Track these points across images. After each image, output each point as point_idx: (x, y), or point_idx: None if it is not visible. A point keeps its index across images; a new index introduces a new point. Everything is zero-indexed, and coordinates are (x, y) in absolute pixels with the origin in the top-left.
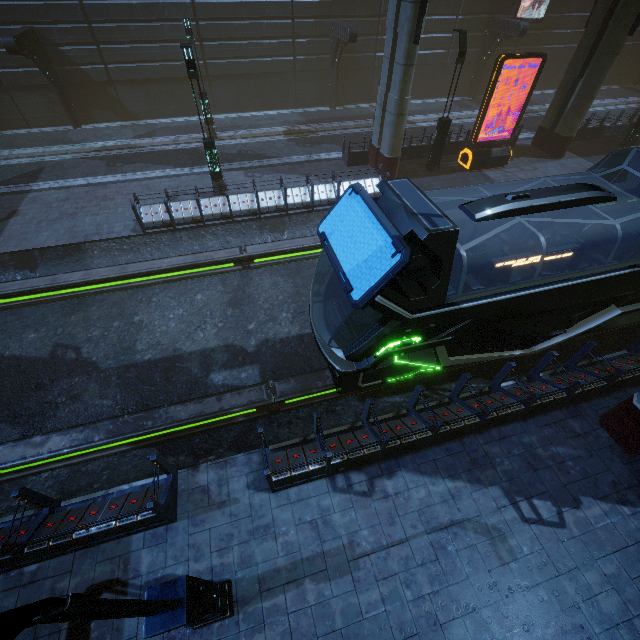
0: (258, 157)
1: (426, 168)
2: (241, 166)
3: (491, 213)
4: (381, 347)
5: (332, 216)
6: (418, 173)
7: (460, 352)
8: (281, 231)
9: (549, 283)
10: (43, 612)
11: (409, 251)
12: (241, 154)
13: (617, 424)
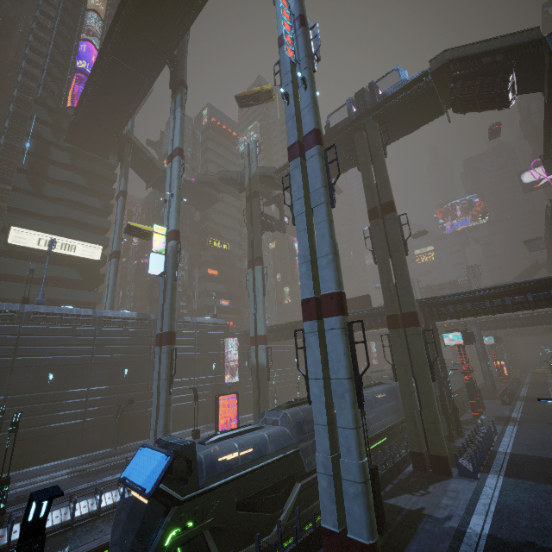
0: None
1: None
2: (20, 507)
3: (212, 440)
4: (168, 538)
5: (130, 465)
6: None
7: (228, 550)
8: (63, 548)
9: (250, 467)
10: (37, 536)
11: (173, 453)
12: (20, 498)
13: (327, 549)
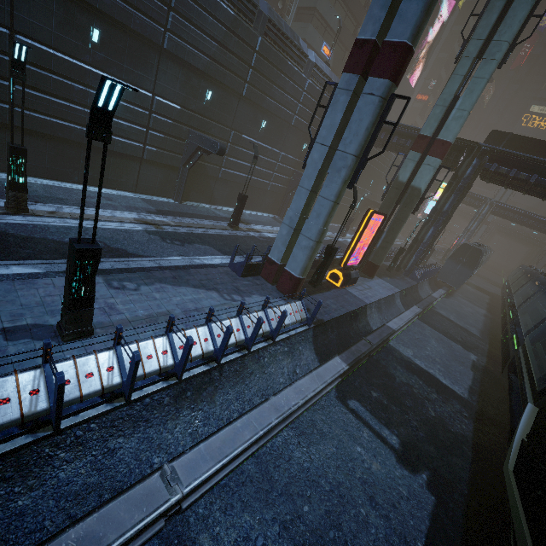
0: (116, 253)
1: (311, 284)
2: None
3: None
4: None
5: None
6: (307, 289)
7: None
8: (208, 395)
9: None
10: None
11: None
12: None
13: None
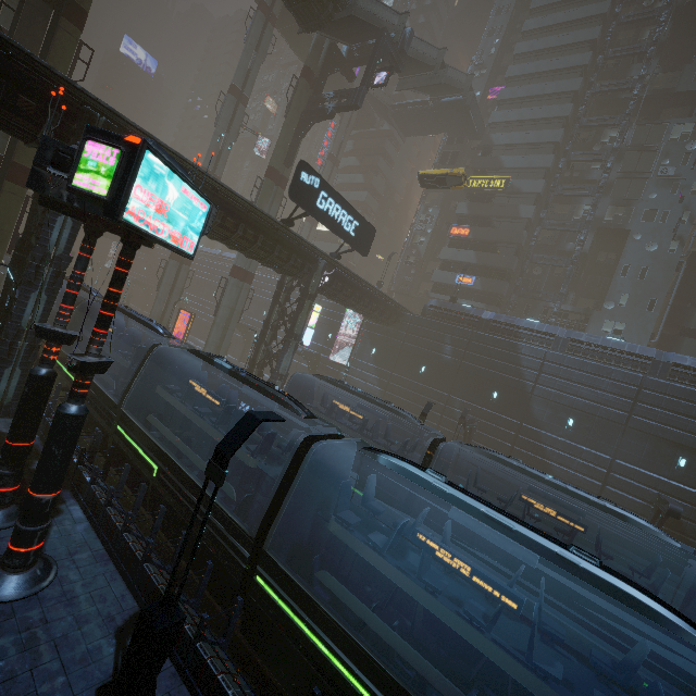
0: None
1: None
2: None
3: None
4: None
5: None
6: None
7: None
8: None
9: None
10: None
11: None
12: None
13: None
